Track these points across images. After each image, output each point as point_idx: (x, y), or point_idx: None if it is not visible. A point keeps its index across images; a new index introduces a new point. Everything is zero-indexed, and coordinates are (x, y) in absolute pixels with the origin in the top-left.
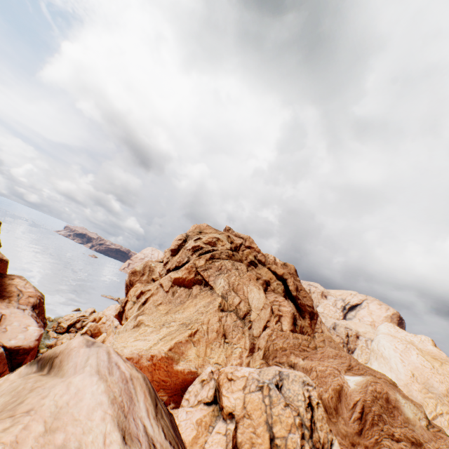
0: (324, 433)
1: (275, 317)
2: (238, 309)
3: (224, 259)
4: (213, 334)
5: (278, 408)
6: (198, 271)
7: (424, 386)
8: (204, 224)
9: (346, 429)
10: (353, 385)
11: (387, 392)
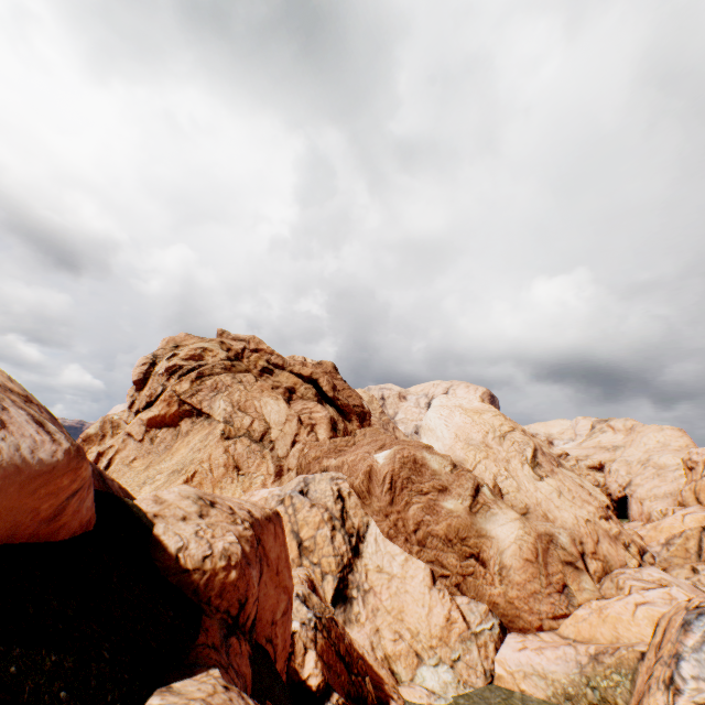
0: (359, 519)
1: (306, 428)
2: (252, 431)
3: (219, 374)
4: (220, 470)
5: (303, 512)
6: (183, 399)
7: (466, 442)
8: (181, 334)
9: (380, 505)
10: (382, 460)
11: (414, 454)
